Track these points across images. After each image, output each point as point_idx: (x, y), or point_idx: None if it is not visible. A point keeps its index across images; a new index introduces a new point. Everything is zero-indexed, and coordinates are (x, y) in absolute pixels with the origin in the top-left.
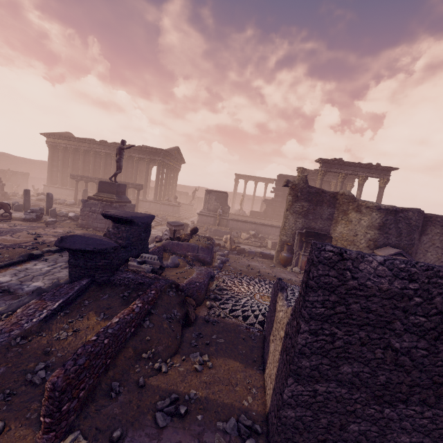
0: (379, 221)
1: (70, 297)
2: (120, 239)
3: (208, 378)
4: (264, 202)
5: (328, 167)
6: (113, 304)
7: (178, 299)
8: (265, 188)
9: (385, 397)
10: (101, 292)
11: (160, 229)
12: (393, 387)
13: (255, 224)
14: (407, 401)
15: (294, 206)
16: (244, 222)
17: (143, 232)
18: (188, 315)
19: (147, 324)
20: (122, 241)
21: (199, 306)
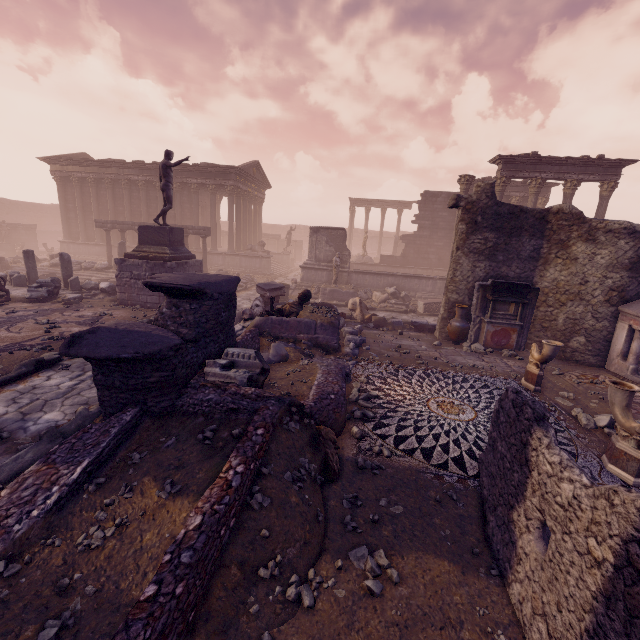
0: (631, 254)
1: (103, 452)
2: (183, 327)
3: (399, 614)
4: (398, 240)
5: (513, 169)
6: (187, 458)
7: (307, 434)
8: (398, 218)
9: None
10: (162, 432)
11: (246, 296)
12: None
13: (393, 276)
14: None
15: (470, 241)
16: (375, 274)
17: (224, 311)
18: (328, 462)
19: (259, 500)
20: (189, 331)
21: (340, 435)
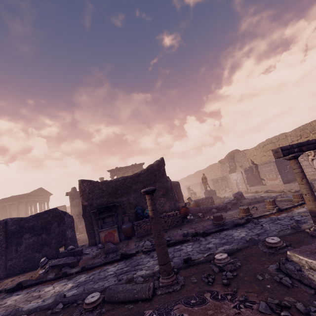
0: None
1: None
2: None
3: None
4: None
5: (113, 173)
6: None
7: None
8: None
9: None
10: None
11: None
12: None
13: None
14: None
15: (73, 203)
16: None
17: None
18: None
19: None
20: None
21: None
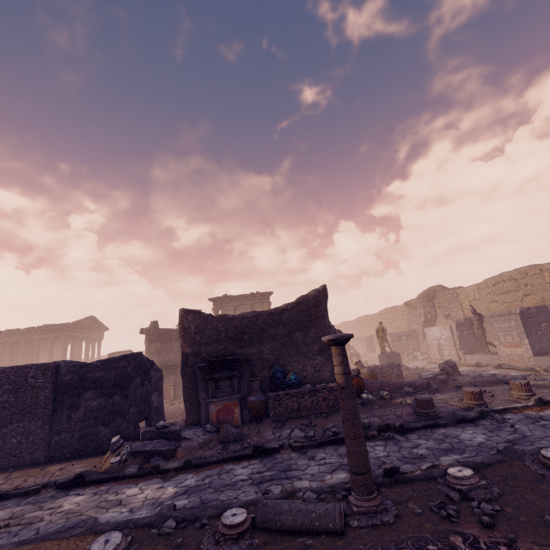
0: None
1: None
2: None
3: None
4: None
5: (218, 303)
6: None
7: None
8: None
9: (2, 424)
10: None
11: None
12: (4, 418)
13: None
14: (12, 422)
15: (150, 348)
16: None
17: None
18: None
19: None
20: None
21: None
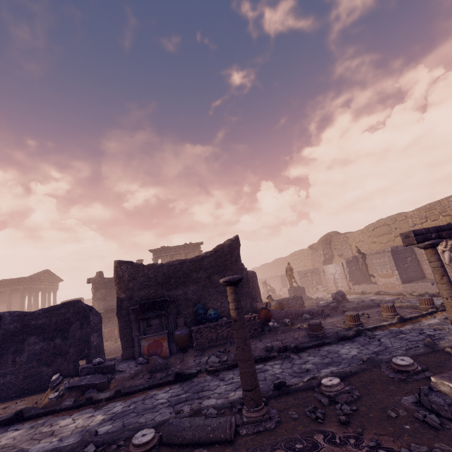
0: None
1: None
2: None
3: None
4: None
5: (157, 254)
6: None
7: None
8: None
9: None
10: None
11: None
12: None
13: None
14: None
15: (96, 295)
16: None
17: None
18: None
19: None
20: None
21: None
